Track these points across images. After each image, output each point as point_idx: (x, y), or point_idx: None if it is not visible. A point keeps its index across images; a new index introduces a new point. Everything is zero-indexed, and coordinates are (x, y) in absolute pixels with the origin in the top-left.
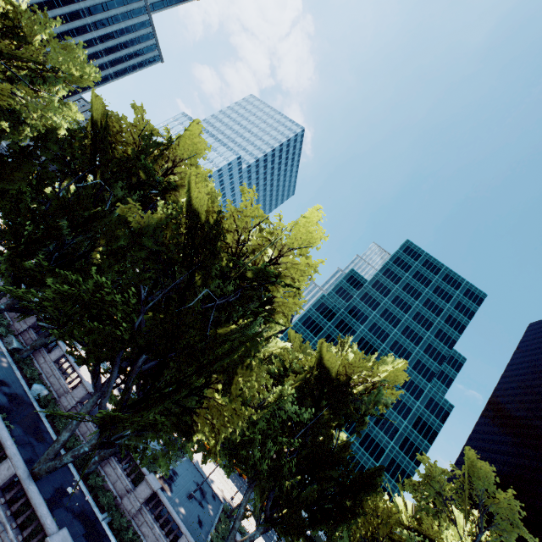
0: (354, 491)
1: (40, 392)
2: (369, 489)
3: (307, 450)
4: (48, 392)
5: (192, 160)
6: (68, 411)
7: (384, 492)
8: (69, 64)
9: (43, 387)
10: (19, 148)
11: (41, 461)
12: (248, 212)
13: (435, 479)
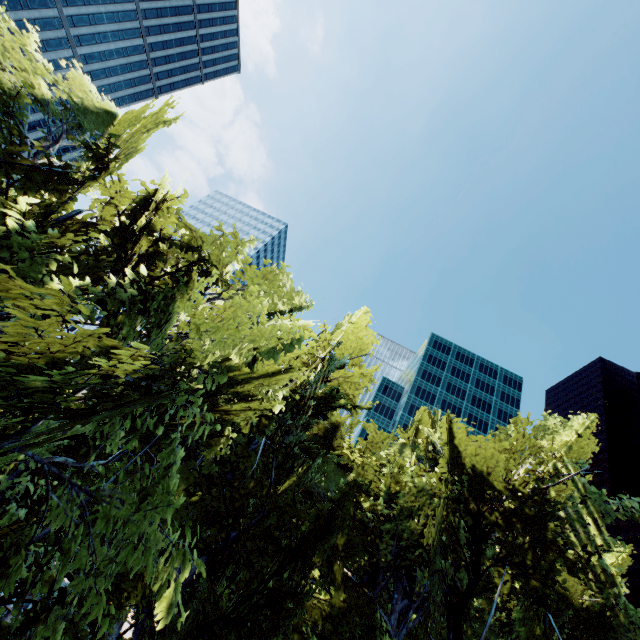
0: None
1: None
2: None
3: None
4: None
5: (355, 358)
6: None
7: None
8: (272, 298)
9: None
10: None
11: None
12: (517, 447)
13: None
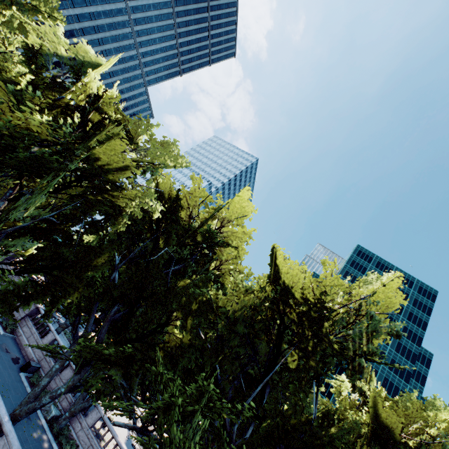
0: None
1: None
2: None
3: None
4: None
5: (240, 218)
6: None
7: None
8: (164, 157)
9: None
10: (94, 223)
11: None
12: (328, 281)
13: None
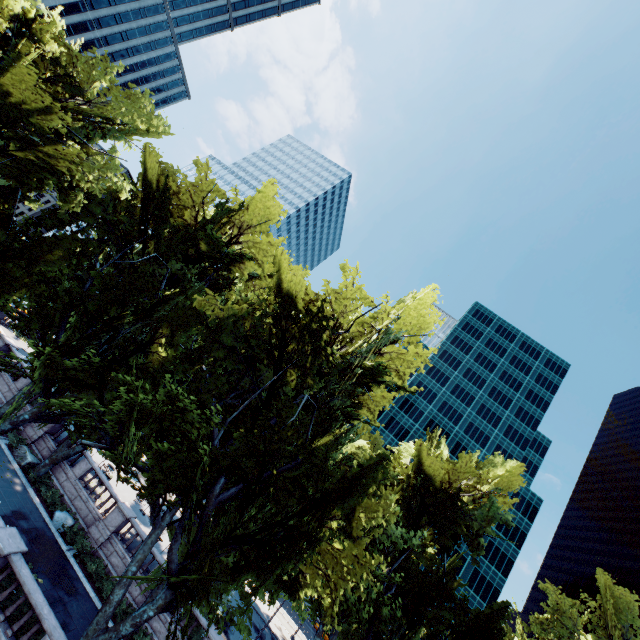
0: (475, 638)
1: (64, 522)
2: (496, 635)
3: (411, 585)
4: (74, 521)
5: (264, 226)
6: (100, 545)
7: (511, 636)
8: (134, 118)
9: (68, 515)
10: (55, 215)
11: (90, 633)
12: (348, 294)
13: (568, 614)
